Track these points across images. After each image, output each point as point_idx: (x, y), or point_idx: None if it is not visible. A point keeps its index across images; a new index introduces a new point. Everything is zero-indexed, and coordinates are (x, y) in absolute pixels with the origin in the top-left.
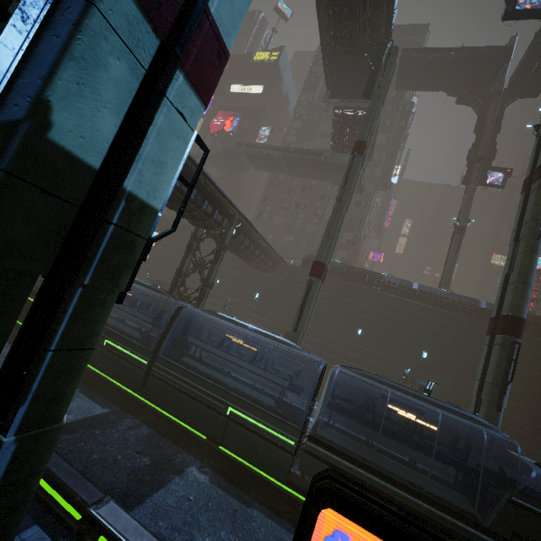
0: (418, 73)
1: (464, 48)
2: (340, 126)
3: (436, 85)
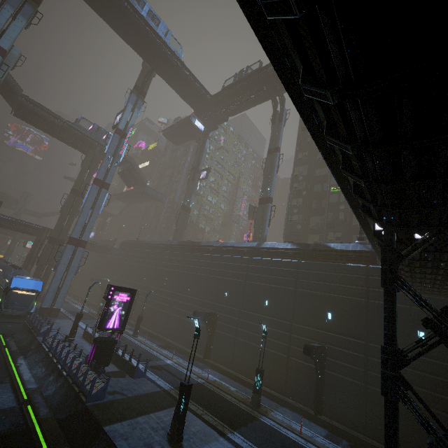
0: (175, 137)
1: (178, 122)
2: (121, 177)
3: (186, 138)
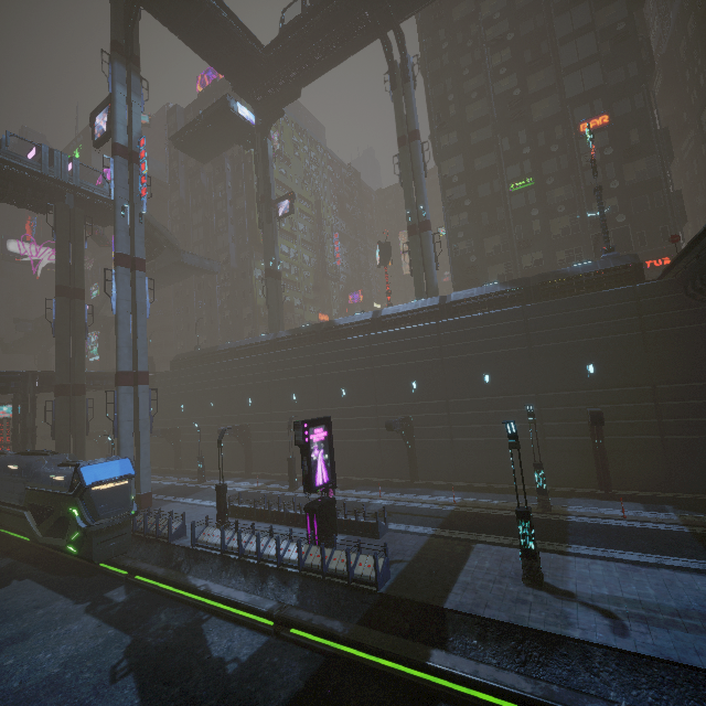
0: (199, 147)
1: (201, 114)
2: None
3: (222, 146)
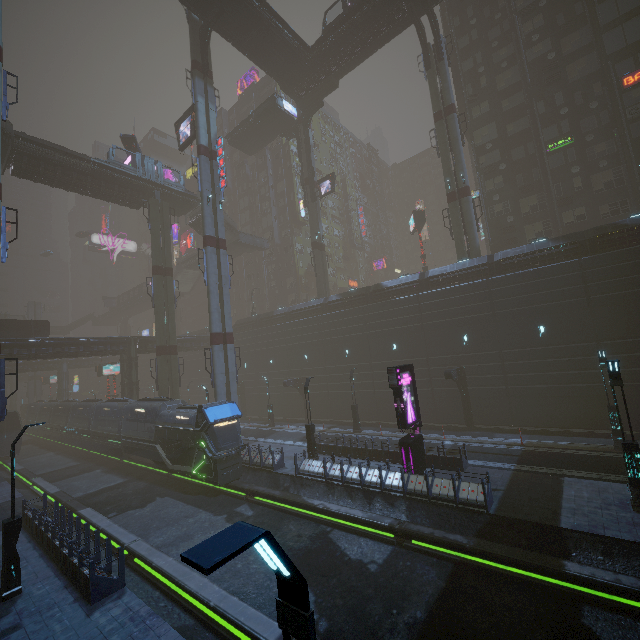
0: (249, 142)
1: (252, 113)
2: (196, 230)
3: (267, 139)
